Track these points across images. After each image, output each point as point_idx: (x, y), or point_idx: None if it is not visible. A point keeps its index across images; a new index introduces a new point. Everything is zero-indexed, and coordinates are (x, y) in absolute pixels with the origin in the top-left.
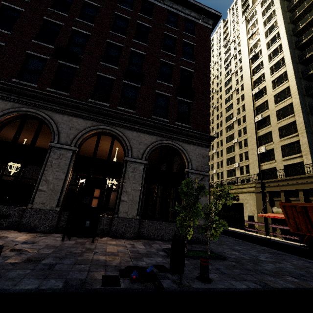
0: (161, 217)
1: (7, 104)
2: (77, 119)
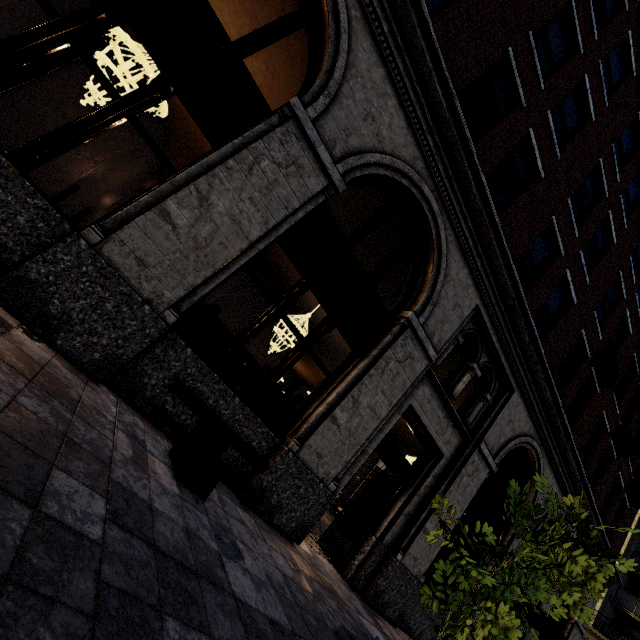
0: None
1: (527, 423)
2: (556, 486)
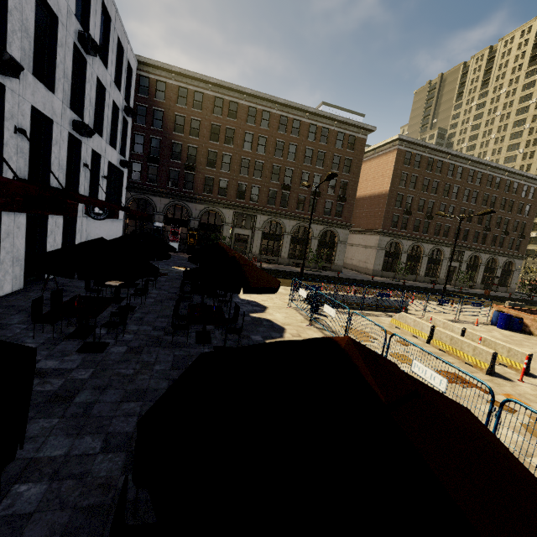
0: (481, 282)
1: (471, 252)
2: (486, 254)
